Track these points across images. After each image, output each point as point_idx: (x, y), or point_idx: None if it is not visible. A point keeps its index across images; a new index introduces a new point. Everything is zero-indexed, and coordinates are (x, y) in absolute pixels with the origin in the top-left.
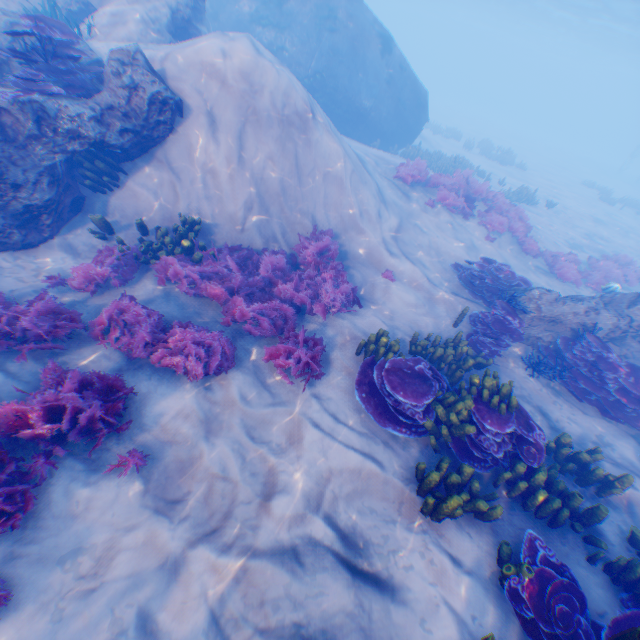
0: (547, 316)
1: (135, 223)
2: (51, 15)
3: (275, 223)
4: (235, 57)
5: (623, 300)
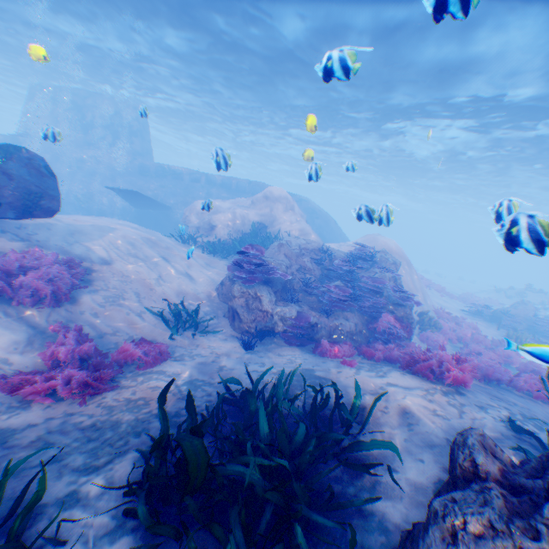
0: (514, 315)
1: (422, 317)
2: (269, 233)
3: (426, 306)
4: (394, 244)
5: (521, 303)
